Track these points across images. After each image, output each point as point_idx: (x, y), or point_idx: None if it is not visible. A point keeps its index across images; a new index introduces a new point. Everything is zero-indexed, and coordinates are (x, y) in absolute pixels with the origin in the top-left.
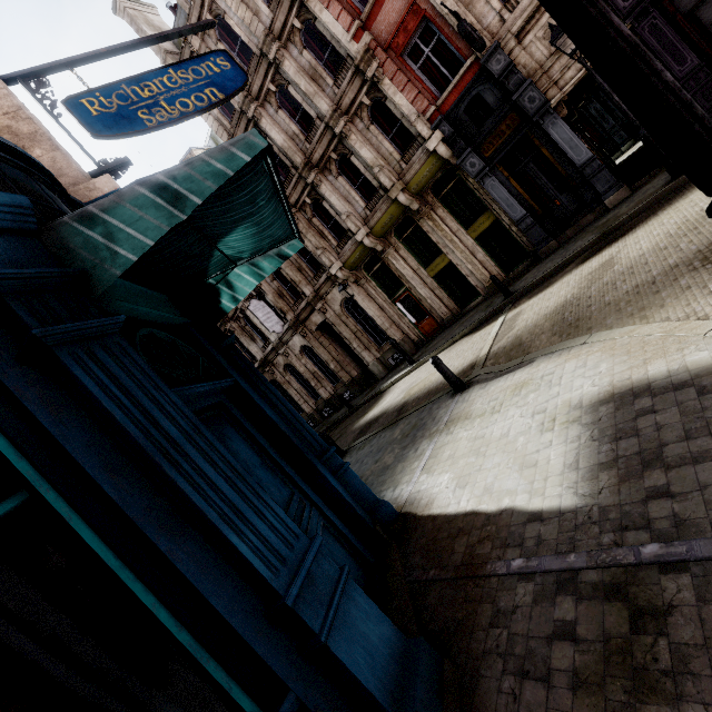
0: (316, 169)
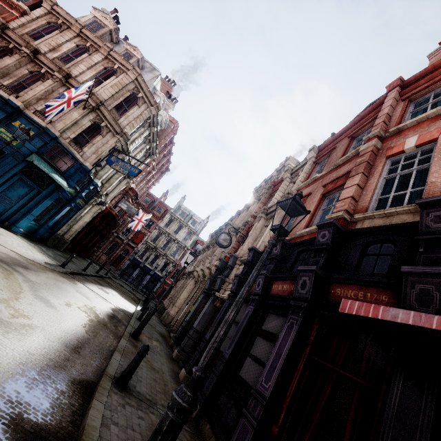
0: None
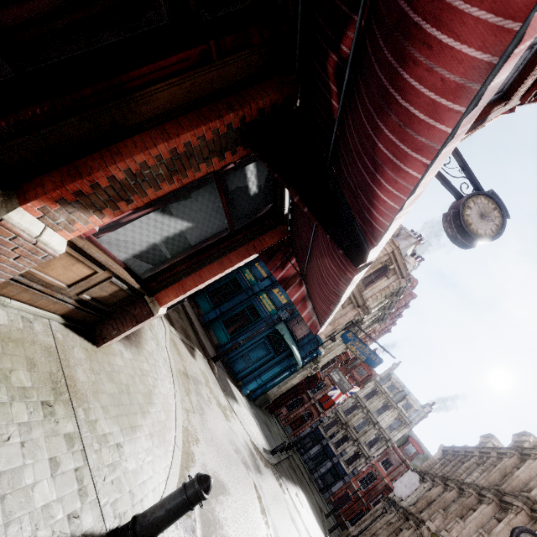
0: (497, 499)
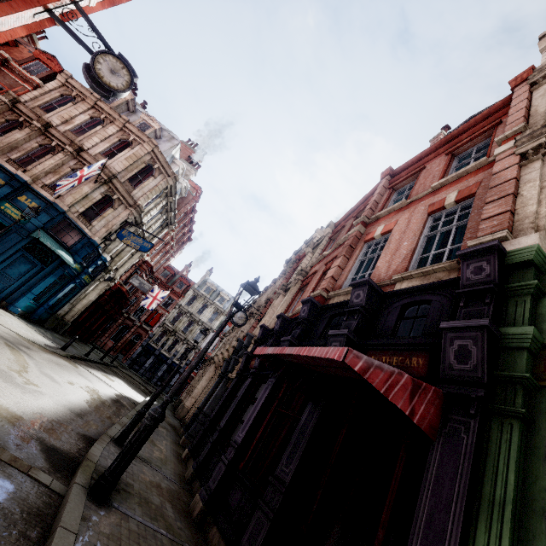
0: (250, 318)
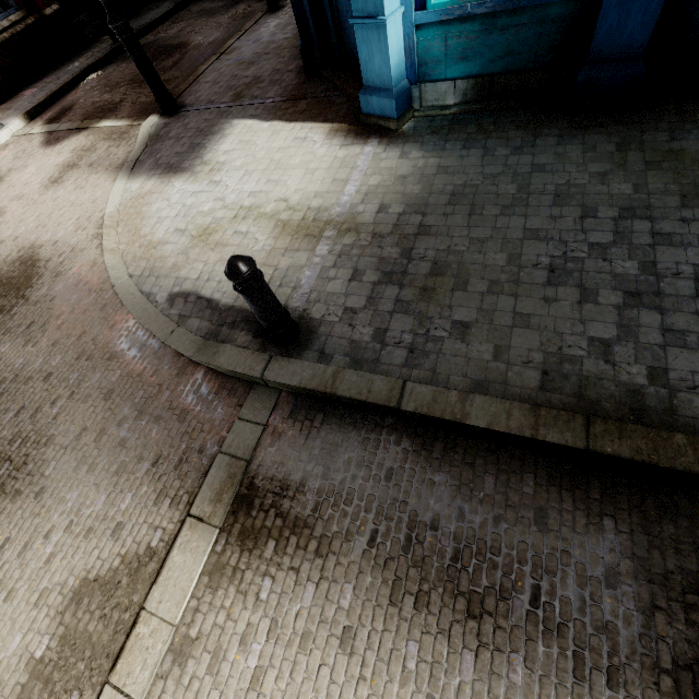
0: None
